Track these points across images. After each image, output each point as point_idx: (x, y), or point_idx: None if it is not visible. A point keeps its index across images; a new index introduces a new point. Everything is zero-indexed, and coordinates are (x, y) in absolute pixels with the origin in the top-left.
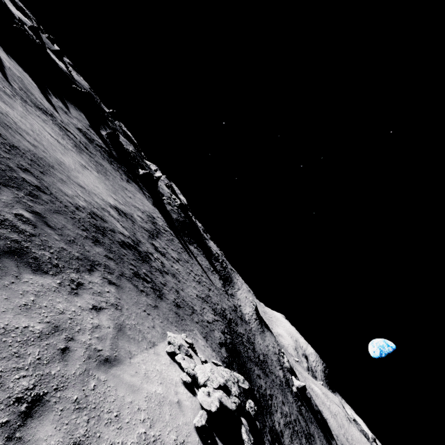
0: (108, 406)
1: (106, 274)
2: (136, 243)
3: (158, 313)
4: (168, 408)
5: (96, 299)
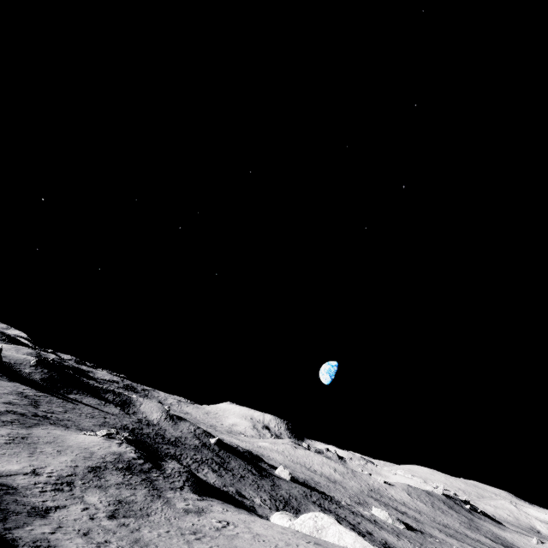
0: (71, 438)
1: (43, 425)
2: (35, 413)
3: (71, 431)
4: (88, 438)
5: (49, 429)
